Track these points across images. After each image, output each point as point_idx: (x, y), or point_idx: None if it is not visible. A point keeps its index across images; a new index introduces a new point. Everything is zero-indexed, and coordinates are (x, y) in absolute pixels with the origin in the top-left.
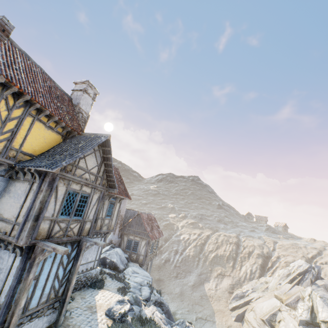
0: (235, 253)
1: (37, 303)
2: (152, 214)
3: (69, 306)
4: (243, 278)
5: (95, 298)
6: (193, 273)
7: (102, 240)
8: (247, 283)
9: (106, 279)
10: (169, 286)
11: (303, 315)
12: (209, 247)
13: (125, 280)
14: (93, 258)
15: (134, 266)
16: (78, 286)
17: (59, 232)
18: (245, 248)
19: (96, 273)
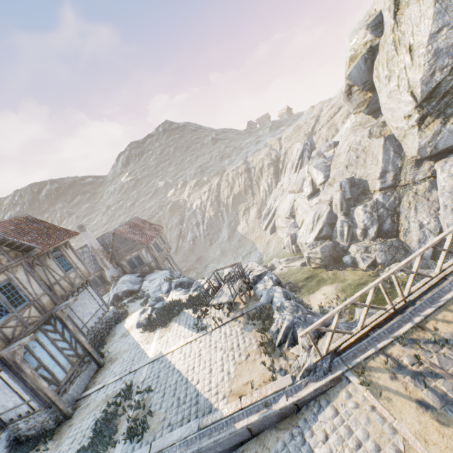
0: (249, 180)
1: (65, 373)
2: (134, 219)
3: (106, 349)
4: (264, 197)
5: (124, 327)
6: (223, 229)
7: (90, 290)
8: (269, 198)
9: (129, 306)
10: (210, 256)
11: (308, 191)
12: (224, 194)
13: (145, 294)
14: (96, 307)
15: (151, 276)
16: (103, 333)
17: (17, 330)
18: (256, 168)
19: (114, 312)
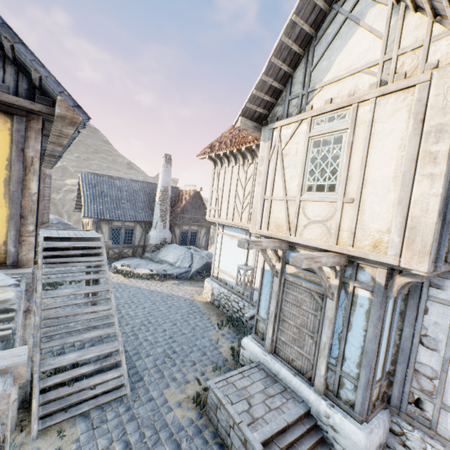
0: None
1: None
2: None
3: None
4: None
5: None
6: None
7: None
8: (211, 247)
9: None
10: None
11: None
12: None
13: None
14: None
15: None
16: None
17: None
18: None
19: None
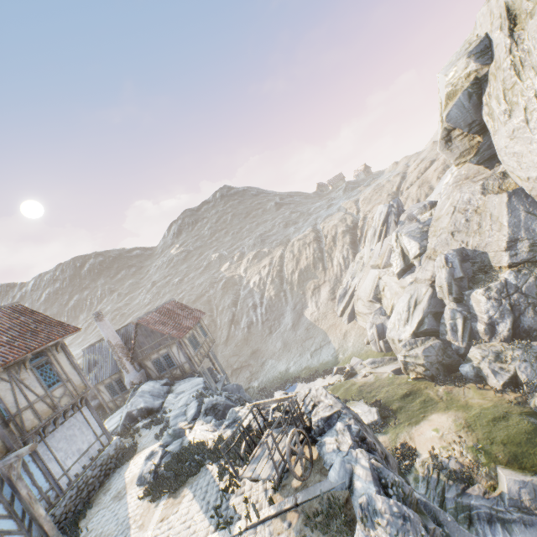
0: (319, 251)
1: None
2: (169, 303)
3: (87, 519)
4: (339, 272)
5: (124, 477)
6: (286, 313)
7: (85, 412)
8: (346, 274)
9: (142, 435)
10: (268, 349)
11: (398, 267)
12: (288, 269)
13: (165, 417)
14: (90, 439)
15: (181, 384)
16: (93, 485)
17: None
18: (328, 237)
19: (117, 447)
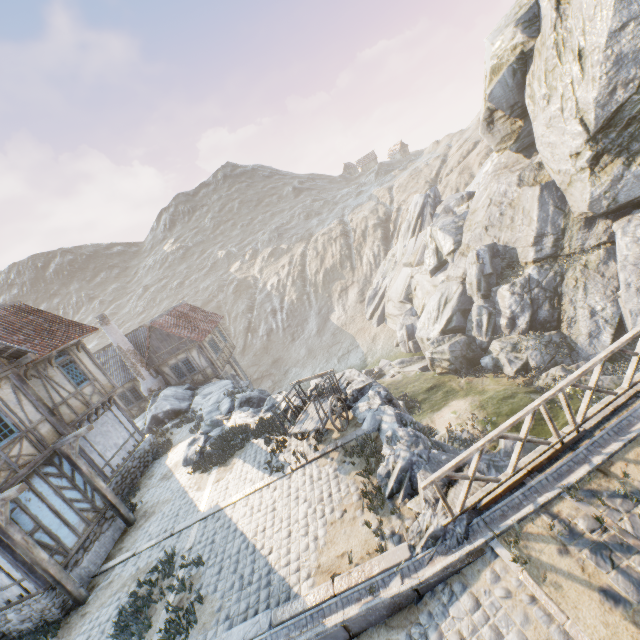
0: (347, 248)
1: (77, 536)
2: (181, 305)
3: (138, 497)
4: (369, 272)
5: (166, 465)
6: (311, 318)
7: (115, 411)
8: (376, 274)
9: (174, 433)
10: (291, 357)
11: (431, 264)
12: (312, 269)
13: (196, 415)
14: (125, 436)
15: (206, 388)
16: (135, 474)
17: (1, 476)
18: (357, 231)
19: (151, 443)
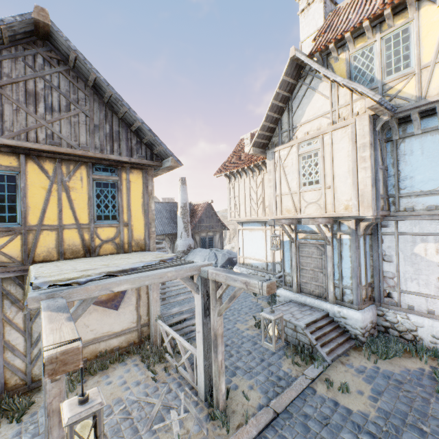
0: None
1: None
2: None
3: None
4: None
5: None
6: None
7: None
8: None
9: None
10: None
11: None
12: None
13: None
14: None
15: None
16: None
17: None
18: None
19: None
